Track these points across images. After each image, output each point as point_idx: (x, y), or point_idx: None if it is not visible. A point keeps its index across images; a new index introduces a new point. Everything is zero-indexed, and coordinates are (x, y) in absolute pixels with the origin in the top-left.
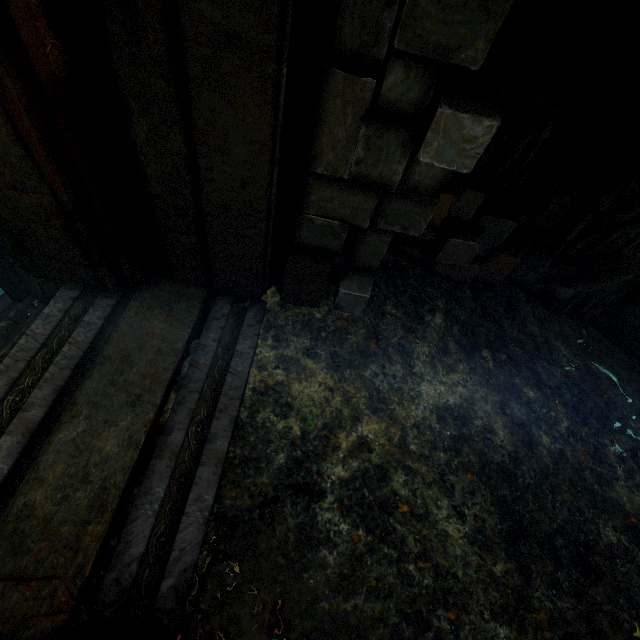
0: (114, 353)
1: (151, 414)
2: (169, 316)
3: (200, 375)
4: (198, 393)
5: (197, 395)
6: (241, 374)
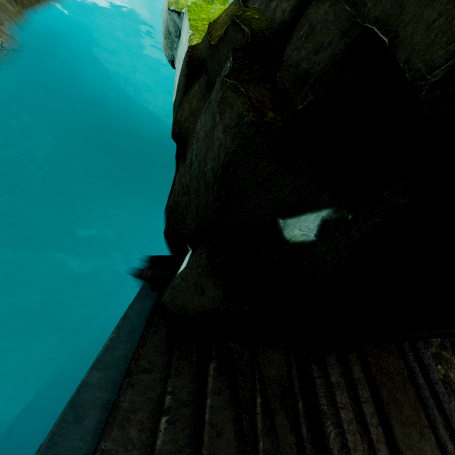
0: (387, 399)
1: (433, 437)
2: (388, 353)
3: (427, 393)
4: (435, 408)
5: (436, 410)
6: (439, 382)
